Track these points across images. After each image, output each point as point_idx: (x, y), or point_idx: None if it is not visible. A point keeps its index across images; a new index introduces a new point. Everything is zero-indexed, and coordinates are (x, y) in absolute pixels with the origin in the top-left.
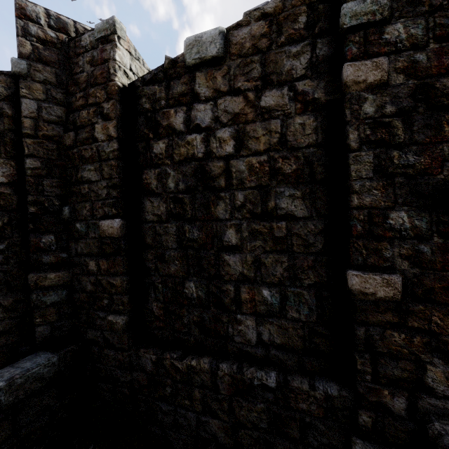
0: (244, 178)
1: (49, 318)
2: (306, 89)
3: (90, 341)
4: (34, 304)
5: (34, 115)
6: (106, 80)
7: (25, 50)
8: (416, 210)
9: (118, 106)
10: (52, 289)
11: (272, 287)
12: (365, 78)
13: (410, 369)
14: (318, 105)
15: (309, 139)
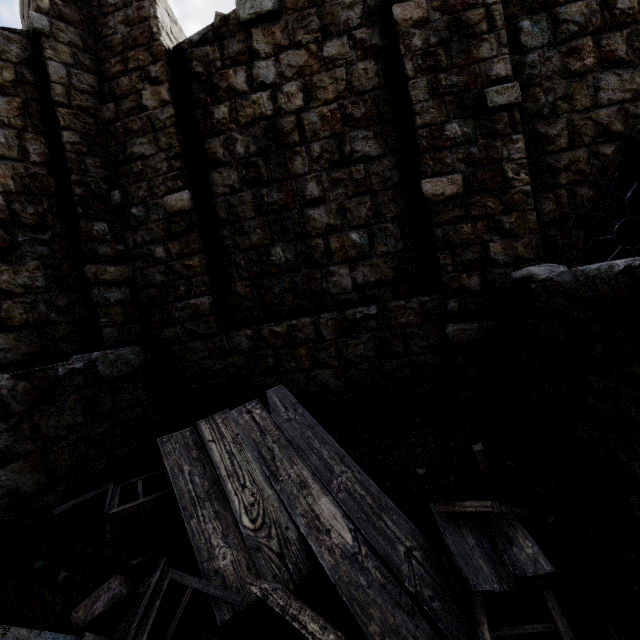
0: (318, 129)
1: (115, 319)
2: (363, 37)
3: (169, 340)
4: (97, 301)
5: (64, 81)
6: (150, 40)
7: (43, 4)
8: (463, 120)
9: (168, 69)
10: (113, 285)
11: (359, 230)
12: (411, 16)
13: (478, 250)
14: (376, 50)
15: (372, 83)
